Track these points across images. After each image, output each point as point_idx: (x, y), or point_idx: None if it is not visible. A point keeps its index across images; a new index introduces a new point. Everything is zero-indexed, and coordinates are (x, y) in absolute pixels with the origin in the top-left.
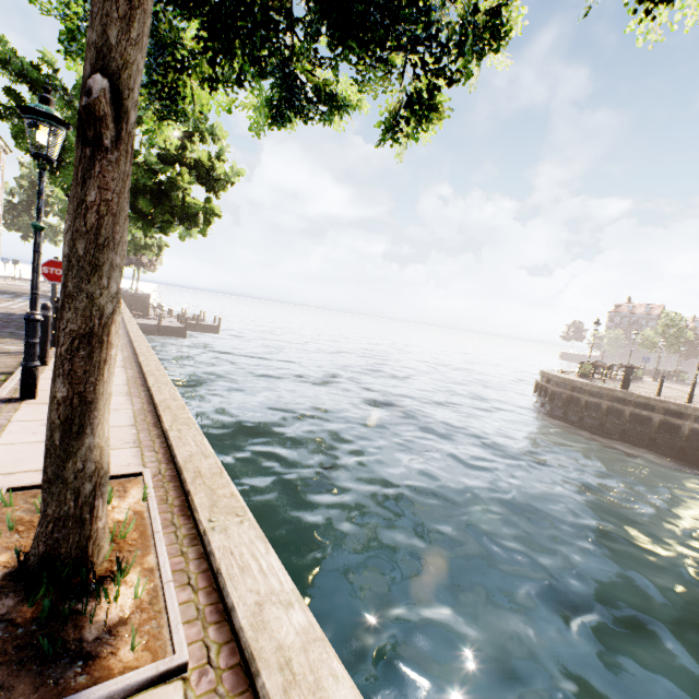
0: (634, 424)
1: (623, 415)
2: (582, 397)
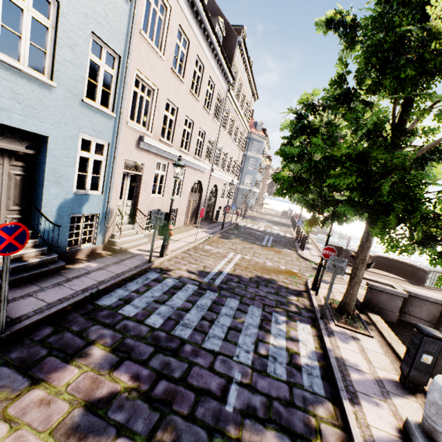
0: None
1: None
2: None
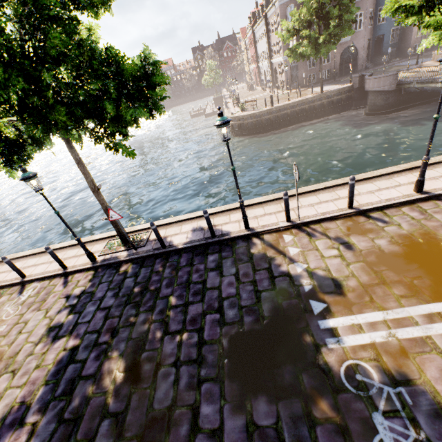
0: (281, 119)
1: (277, 118)
2: (262, 118)
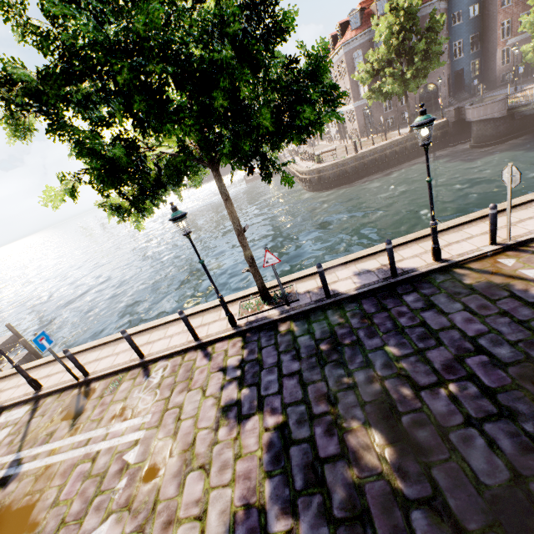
0: (369, 166)
1: (364, 164)
2: (346, 167)
